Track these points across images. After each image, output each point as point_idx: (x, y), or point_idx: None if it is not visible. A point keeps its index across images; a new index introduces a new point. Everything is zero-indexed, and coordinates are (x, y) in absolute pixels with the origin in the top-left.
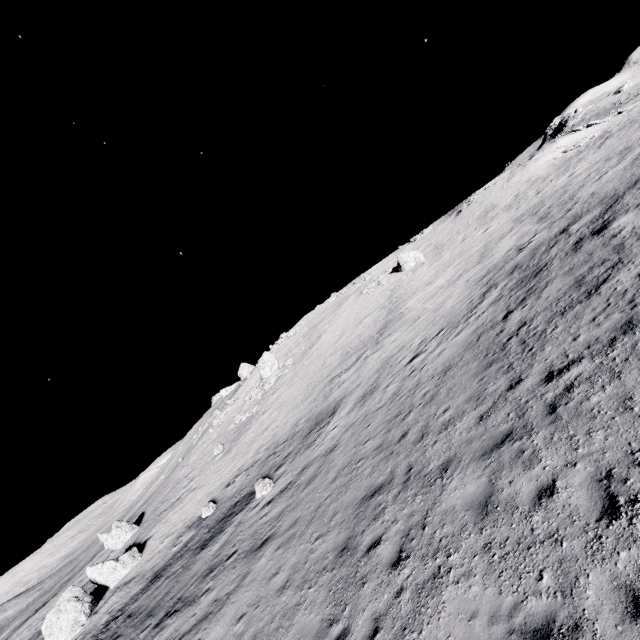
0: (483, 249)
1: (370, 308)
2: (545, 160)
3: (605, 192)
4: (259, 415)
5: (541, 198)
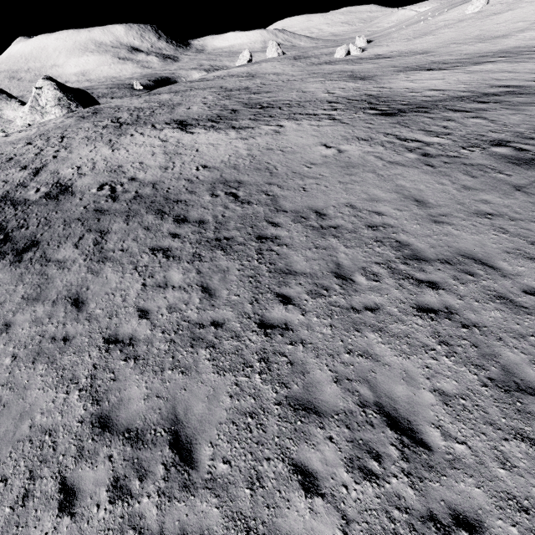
0: None
1: None
2: None
3: None
4: (431, 35)
5: None
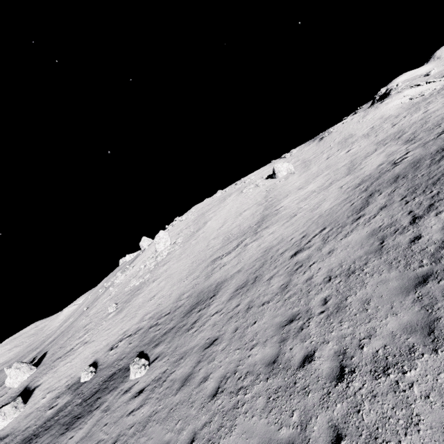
0: (350, 164)
1: (249, 204)
2: (394, 104)
3: None
4: (150, 282)
5: (399, 128)
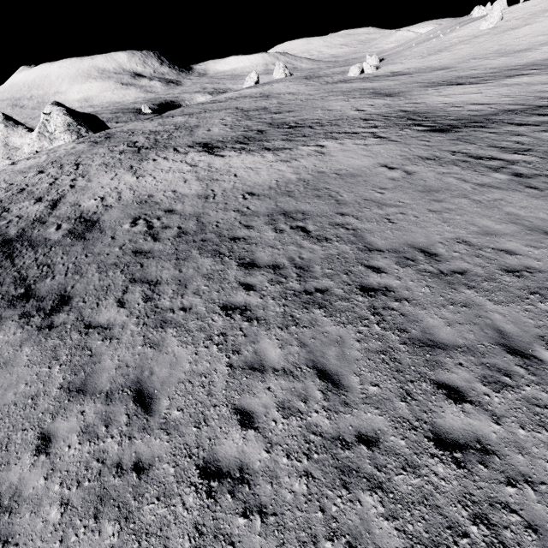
0: None
1: None
2: None
3: None
4: (447, 51)
5: None
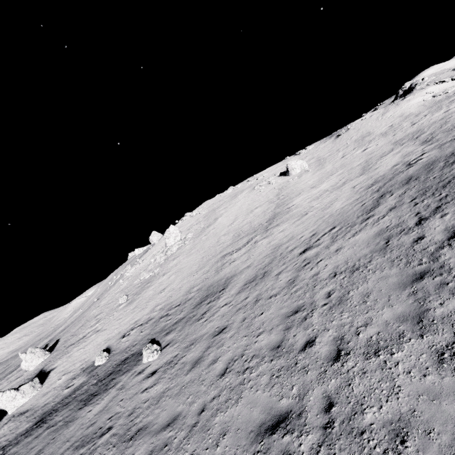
0: (365, 163)
1: (260, 201)
2: (416, 101)
3: None
4: (160, 276)
5: (418, 127)
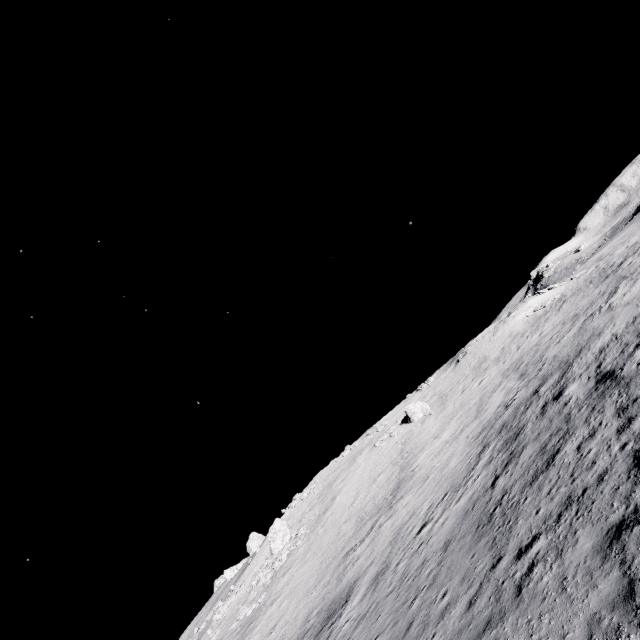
0: (479, 402)
1: (383, 464)
2: (520, 317)
3: (562, 356)
4: (267, 606)
5: (521, 354)
